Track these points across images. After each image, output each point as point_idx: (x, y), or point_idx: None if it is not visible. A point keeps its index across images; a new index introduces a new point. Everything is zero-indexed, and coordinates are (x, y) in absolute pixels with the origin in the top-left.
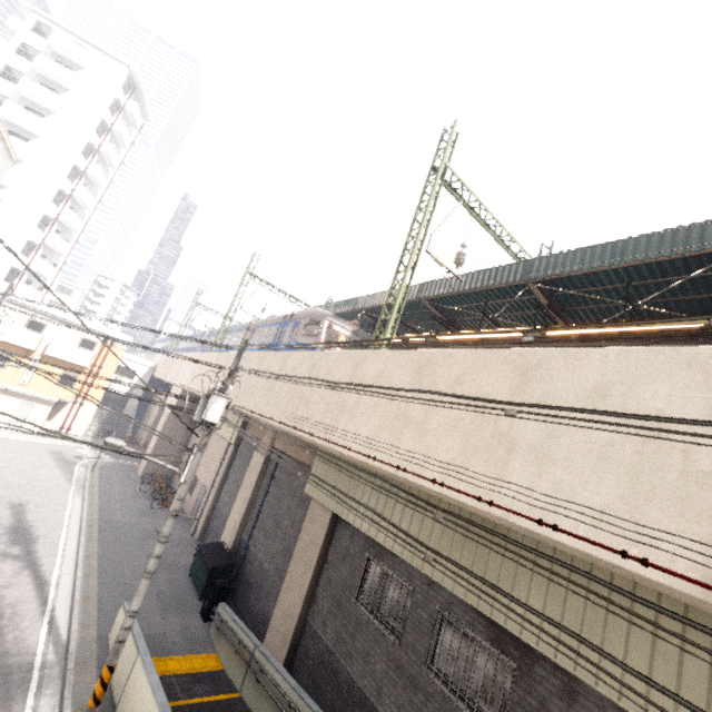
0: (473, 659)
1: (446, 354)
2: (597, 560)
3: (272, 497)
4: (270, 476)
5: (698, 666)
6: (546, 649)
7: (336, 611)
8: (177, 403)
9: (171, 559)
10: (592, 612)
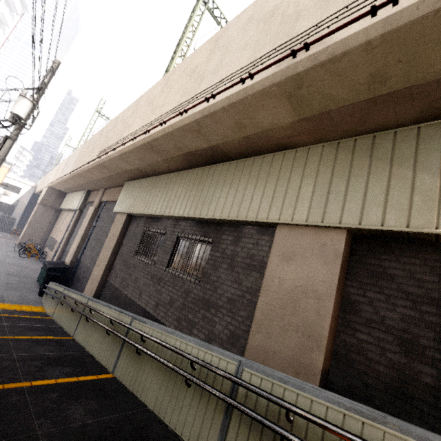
0: (192, 253)
1: (182, 62)
2: (231, 96)
3: (97, 228)
4: (97, 217)
5: (296, 180)
6: (225, 215)
7: (123, 267)
8: (44, 195)
9: (26, 274)
10: (250, 184)
